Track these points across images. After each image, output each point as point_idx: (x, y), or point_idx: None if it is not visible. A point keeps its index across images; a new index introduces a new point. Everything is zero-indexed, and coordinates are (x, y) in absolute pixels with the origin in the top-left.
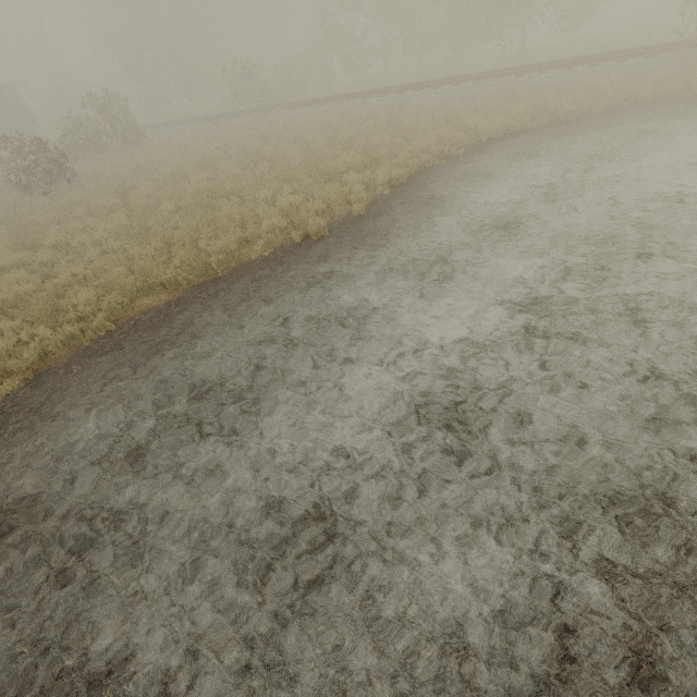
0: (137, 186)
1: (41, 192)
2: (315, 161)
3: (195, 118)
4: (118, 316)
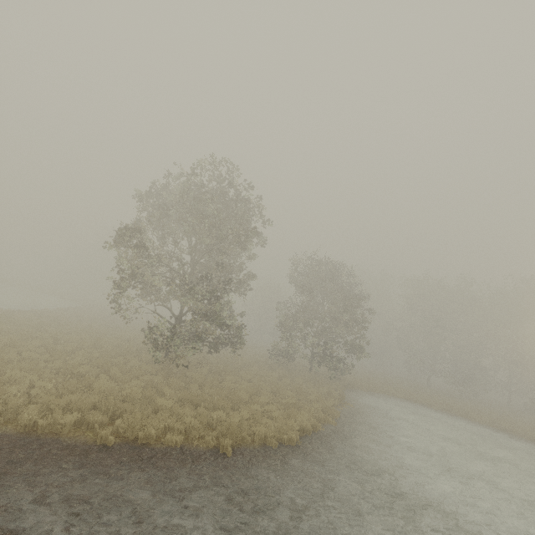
0: None
1: None
2: None
3: None
4: None
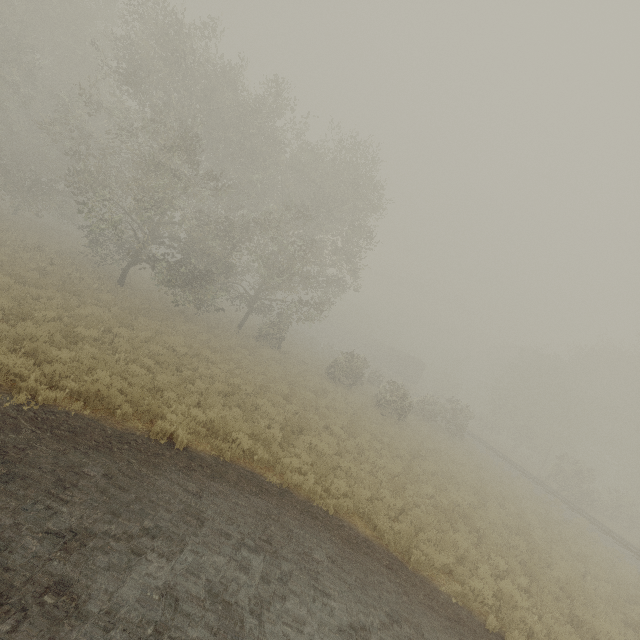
0: (426, 458)
1: (382, 411)
2: (575, 594)
3: (507, 457)
4: (340, 510)
